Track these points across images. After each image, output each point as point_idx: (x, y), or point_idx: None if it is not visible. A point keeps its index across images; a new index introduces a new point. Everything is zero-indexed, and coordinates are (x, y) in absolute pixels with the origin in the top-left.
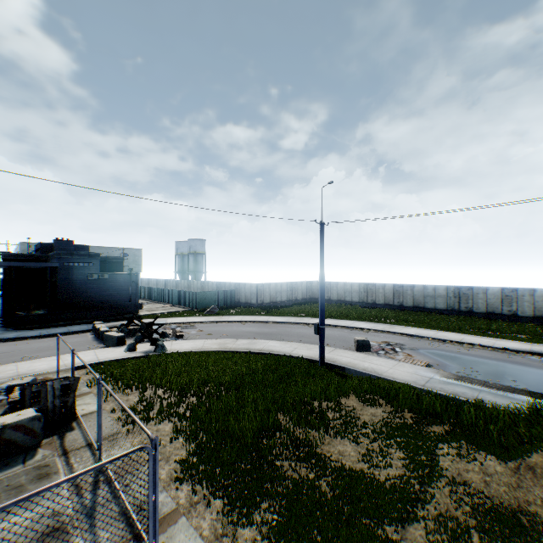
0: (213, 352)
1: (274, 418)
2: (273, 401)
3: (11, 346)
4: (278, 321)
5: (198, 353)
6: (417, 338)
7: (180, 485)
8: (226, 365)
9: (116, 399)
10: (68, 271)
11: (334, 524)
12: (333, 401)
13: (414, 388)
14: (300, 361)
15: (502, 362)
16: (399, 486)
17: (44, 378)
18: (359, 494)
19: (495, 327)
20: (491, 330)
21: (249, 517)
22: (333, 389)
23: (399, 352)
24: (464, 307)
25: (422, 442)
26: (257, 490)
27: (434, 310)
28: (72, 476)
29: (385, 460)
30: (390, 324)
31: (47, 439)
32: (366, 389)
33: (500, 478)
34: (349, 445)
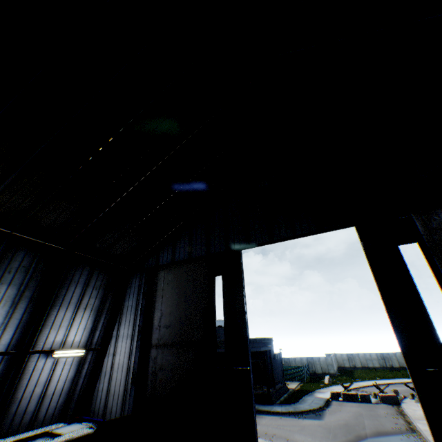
0: None
1: None
2: None
3: (342, 411)
4: (393, 382)
5: None
6: None
7: None
8: None
9: None
10: (268, 353)
11: None
12: None
13: None
14: None
15: None
16: None
17: None
18: None
19: None
20: None
21: None
22: None
23: None
24: None
25: None
26: None
27: None
28: None
29: None
30: None
31: None
32: None
33: None
34: None
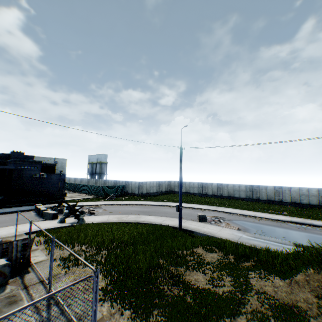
0: (114, 223)
1: (156, 261)
2: (155, 251)
3: None
4: (152, 204)
5: (105, 223)
6: (231, 214)
7: (103, 303)
8: (124, 230)
9: (67, 249)
10: (20, 172)
11: (197, 319)
12: (190, 250)
13: (233, 241)
14: (167, 227)
15: (277, 227)
16: (230, 296)
17: (5, 240)
18: (209, 302)
19: (272, 208)
20: (270, 209)
21: (147, 319)
22: (189, 243)
23: (222, 222)
24: (255, 197)
25: (240, 271)
26: (150, 303)
27: (239, 198)
28: (52, 293)
29: (221, 282)
30: (216, 206)
31: (12, 279)
32: (208, 242)
33: (282, 289)
34: (200, 275)
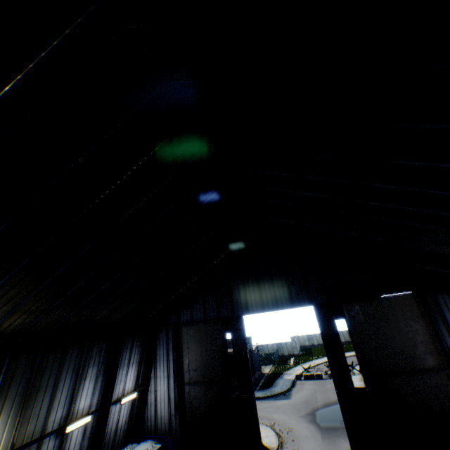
0: None
1: None
2: None
3: (303, 389)
4: None
5: None
6: None
7: None
8: None
9: None
10: (249, 350)
11: None
12: None
13: None
14: None
15: None
16: None
17: None
18: None
19: None
20: None
21: None
22: None
23: None
24: None
25: None
26: None
27: None
28: None
29: None
30: None
31: None
32: None
33: None
34: None
